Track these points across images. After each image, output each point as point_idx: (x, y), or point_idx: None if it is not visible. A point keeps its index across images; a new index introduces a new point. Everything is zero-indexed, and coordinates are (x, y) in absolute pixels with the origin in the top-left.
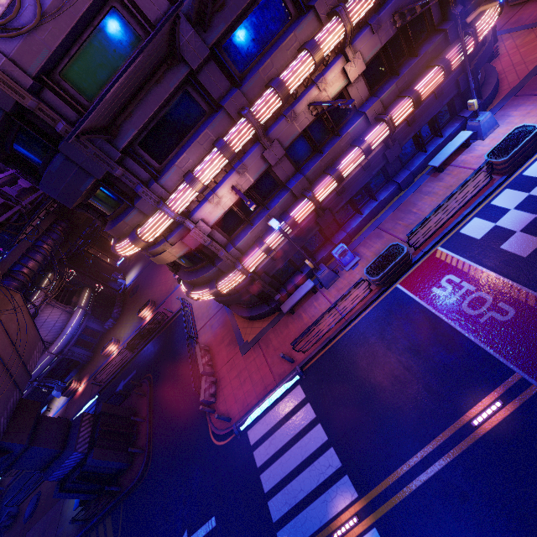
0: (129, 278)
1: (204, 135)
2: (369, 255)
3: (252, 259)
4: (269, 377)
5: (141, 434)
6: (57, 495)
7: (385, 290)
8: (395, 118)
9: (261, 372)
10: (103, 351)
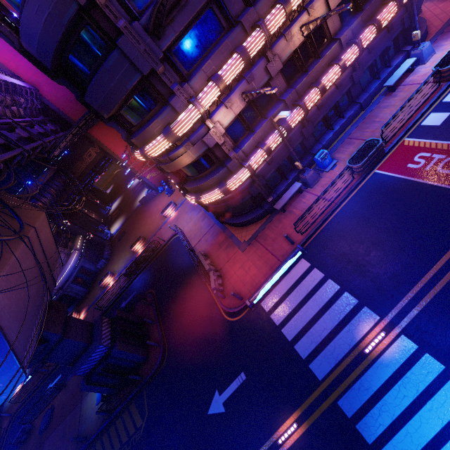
0: (114, 229)
1: (224, 45)
2: (345, 157)
3: (256, 158)
4: (273, 259)
5: (153, 333)
6: (84, 388)
7: (365, 176)
8: (363, 41)
9: (264, 258)
10: (100, 283)
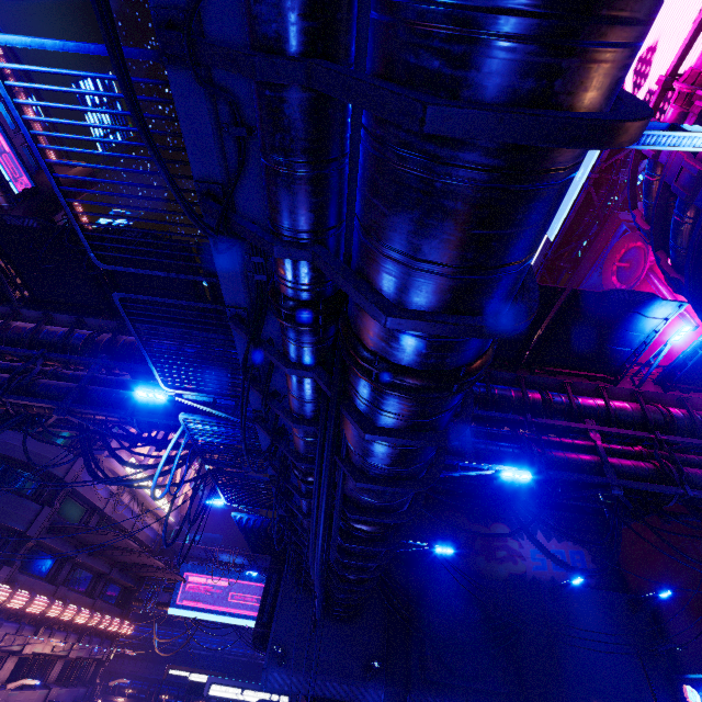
0: None
1: (44, 585)
2: None
3: None
4: None
5: None
6: None
7: None
8: None
9: None
10: None
